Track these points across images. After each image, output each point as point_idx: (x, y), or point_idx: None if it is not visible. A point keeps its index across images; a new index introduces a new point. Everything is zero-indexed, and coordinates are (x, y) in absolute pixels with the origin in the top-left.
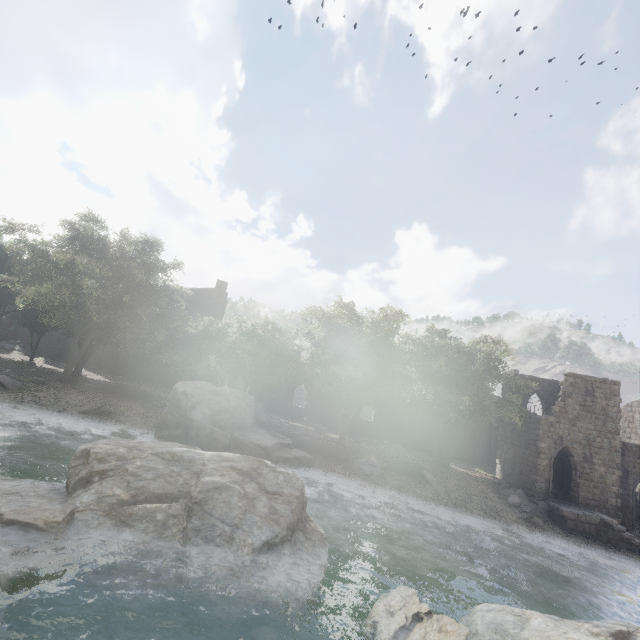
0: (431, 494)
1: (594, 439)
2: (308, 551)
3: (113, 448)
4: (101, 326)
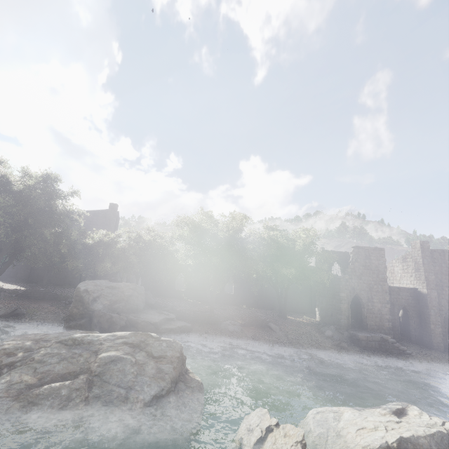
0: (275, 338)
1: (373, 286)
2: (188, 396)
3: (20, 343)
4: (11, 245)
